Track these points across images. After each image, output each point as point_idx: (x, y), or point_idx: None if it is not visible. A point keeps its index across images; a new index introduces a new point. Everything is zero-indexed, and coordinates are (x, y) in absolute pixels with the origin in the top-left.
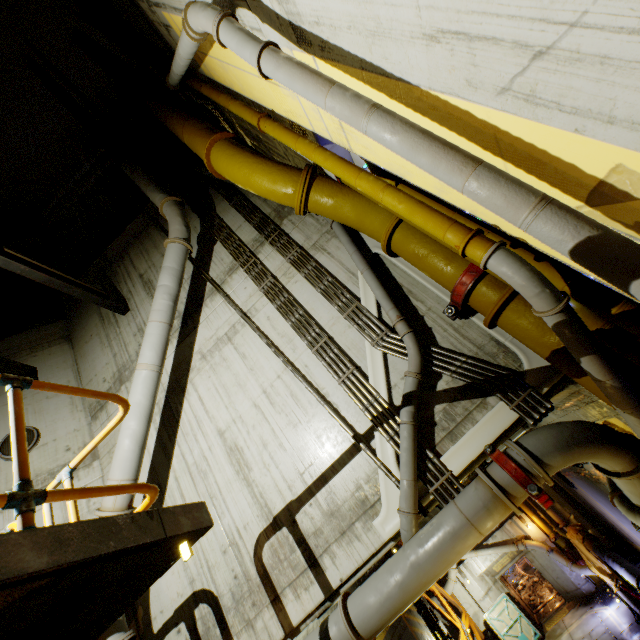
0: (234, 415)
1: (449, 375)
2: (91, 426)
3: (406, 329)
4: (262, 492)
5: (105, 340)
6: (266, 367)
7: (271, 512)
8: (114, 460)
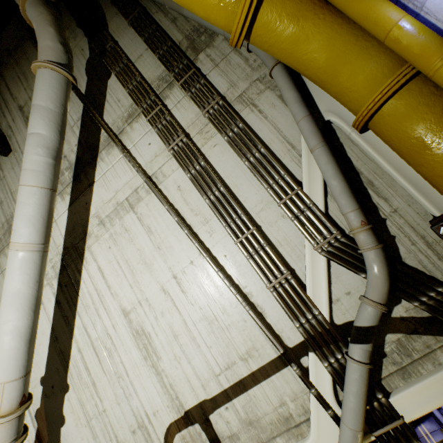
0: (139, 296)
1: (416, 306)
2: None
3: (373, 242)
4: (172, 384)
5: None
6: (176, 248)
7: (182, 406)
8: None
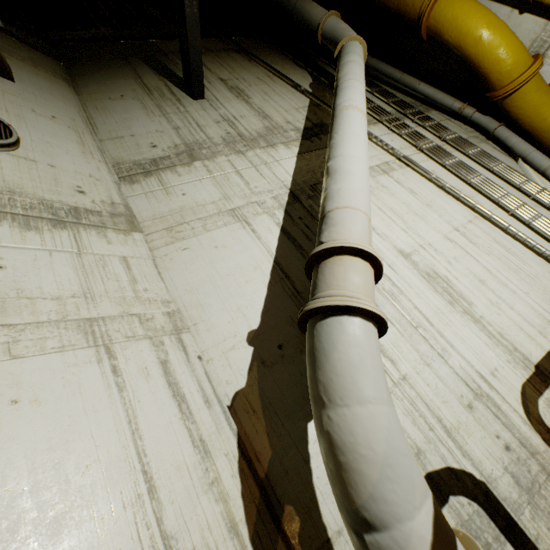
0: (419, 241)
1: None
2: (120, 187)
3: None
4: (502, 332)
5: (154, 108)
6: (449, 209)
7: (528, 359)
8: (350, 185)
